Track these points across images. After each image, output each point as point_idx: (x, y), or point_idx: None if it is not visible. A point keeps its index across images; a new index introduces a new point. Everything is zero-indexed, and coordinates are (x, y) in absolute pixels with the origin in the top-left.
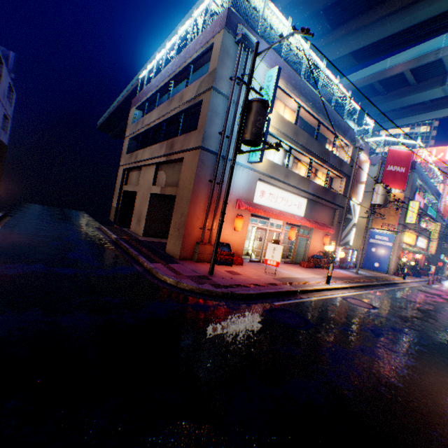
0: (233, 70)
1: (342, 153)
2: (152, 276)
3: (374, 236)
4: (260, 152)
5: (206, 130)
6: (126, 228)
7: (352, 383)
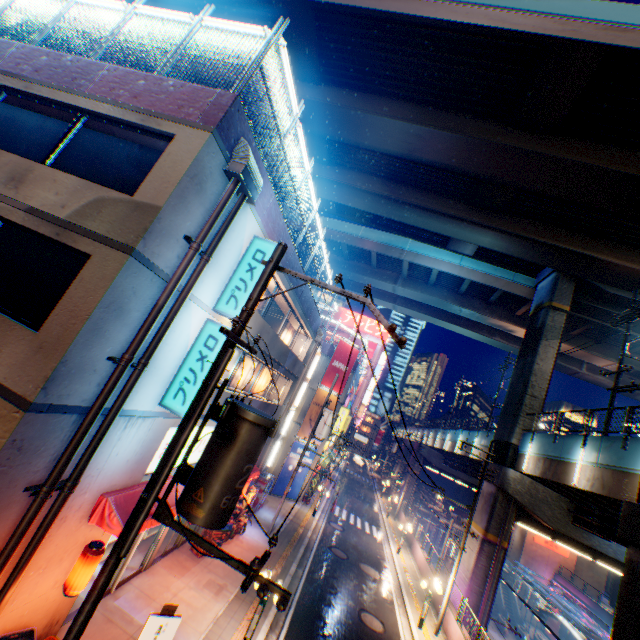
0: (200, 219)
1: (299, 342)
2: None
3: (298, 448)
4: None
5: (70, 356)
6: None
7: None
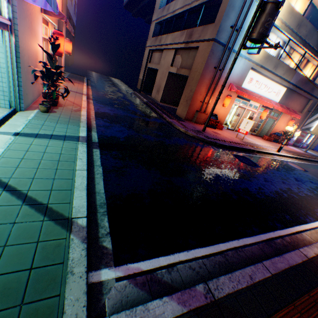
0: None
1: None
2: (172, 126)
3: None
4: (260, 46)
5: (221, 24)
6: (148, 95)
7: (270, 189)
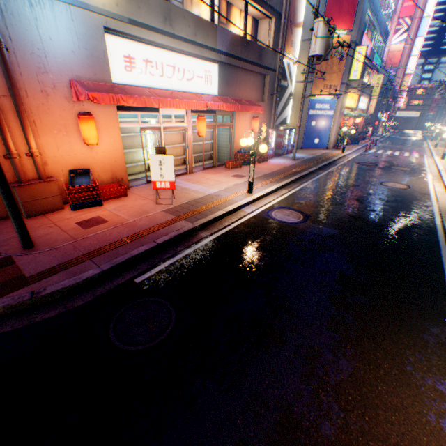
0: None
1: None
2: None
3: (315, 106)
4: None
5: None
6: None
7: None
